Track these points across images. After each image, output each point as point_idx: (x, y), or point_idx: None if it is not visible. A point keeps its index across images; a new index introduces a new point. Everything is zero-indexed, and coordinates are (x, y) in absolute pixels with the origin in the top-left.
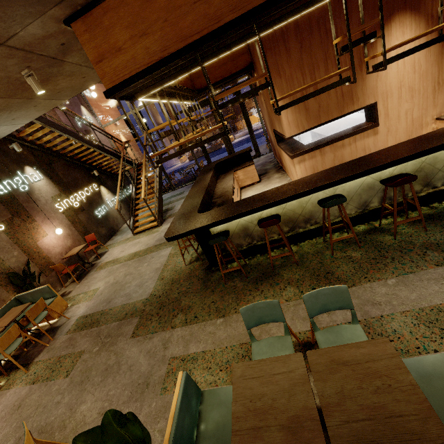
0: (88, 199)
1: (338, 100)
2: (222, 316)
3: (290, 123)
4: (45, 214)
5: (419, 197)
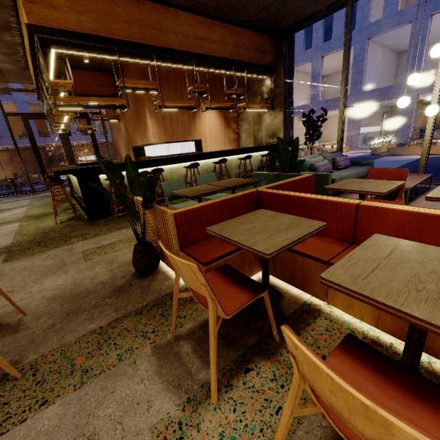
0: None
1: (183, 131)
2: (125, 228)
3: (155, 134)
4: None
5: None
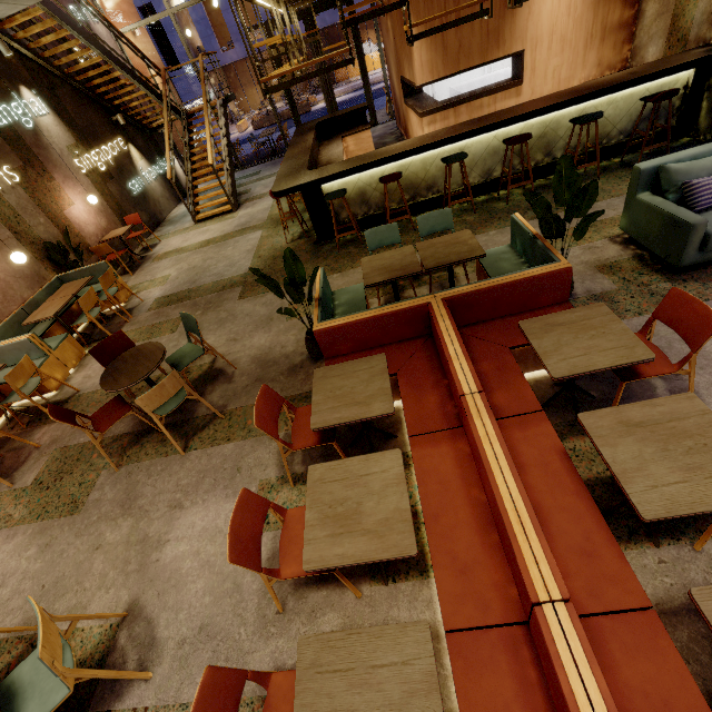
0: (115, 162)
1: (482, 41)
2: (338, 272)
3: (423, 65)
4: (64, 171)
5: (539, 167)
